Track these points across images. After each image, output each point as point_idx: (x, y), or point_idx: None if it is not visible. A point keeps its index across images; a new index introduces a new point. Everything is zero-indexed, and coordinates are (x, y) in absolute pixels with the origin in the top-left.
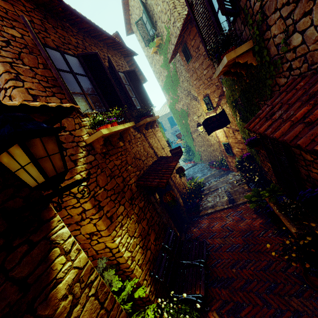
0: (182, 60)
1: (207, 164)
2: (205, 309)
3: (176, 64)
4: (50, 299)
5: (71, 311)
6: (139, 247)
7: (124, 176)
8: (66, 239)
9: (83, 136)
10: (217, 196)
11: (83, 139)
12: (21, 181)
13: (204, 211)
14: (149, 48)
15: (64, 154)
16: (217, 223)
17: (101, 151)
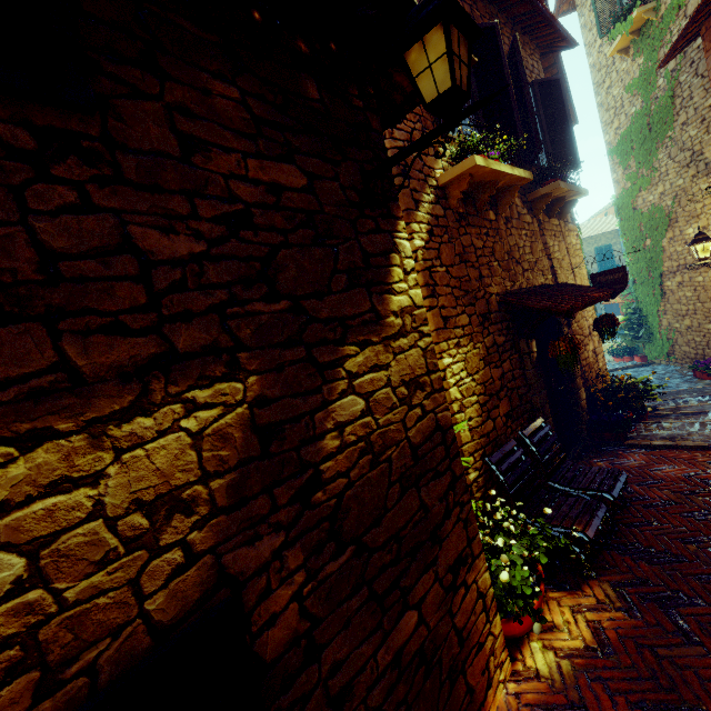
0: (704, 56)
1: (686, 369)
2: (585, 572)
3: (680, 74)
4: (383, 300)
5: (399, 336)
6: (477, 401)
7: (482, 272)
8: (407, 257)
9: (435, 171)
10: (695, 422)
11: (435, 176)
12: (419, 92)
13: (641, 440)
14: (609, 40)
15: (406, 184)
16: (673, 467)
17: (457, 206)
